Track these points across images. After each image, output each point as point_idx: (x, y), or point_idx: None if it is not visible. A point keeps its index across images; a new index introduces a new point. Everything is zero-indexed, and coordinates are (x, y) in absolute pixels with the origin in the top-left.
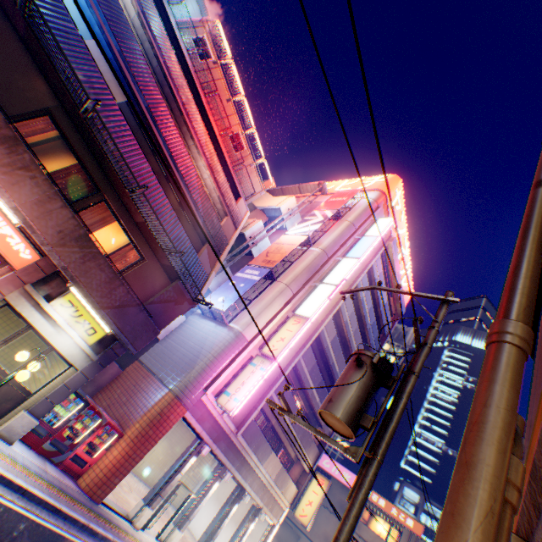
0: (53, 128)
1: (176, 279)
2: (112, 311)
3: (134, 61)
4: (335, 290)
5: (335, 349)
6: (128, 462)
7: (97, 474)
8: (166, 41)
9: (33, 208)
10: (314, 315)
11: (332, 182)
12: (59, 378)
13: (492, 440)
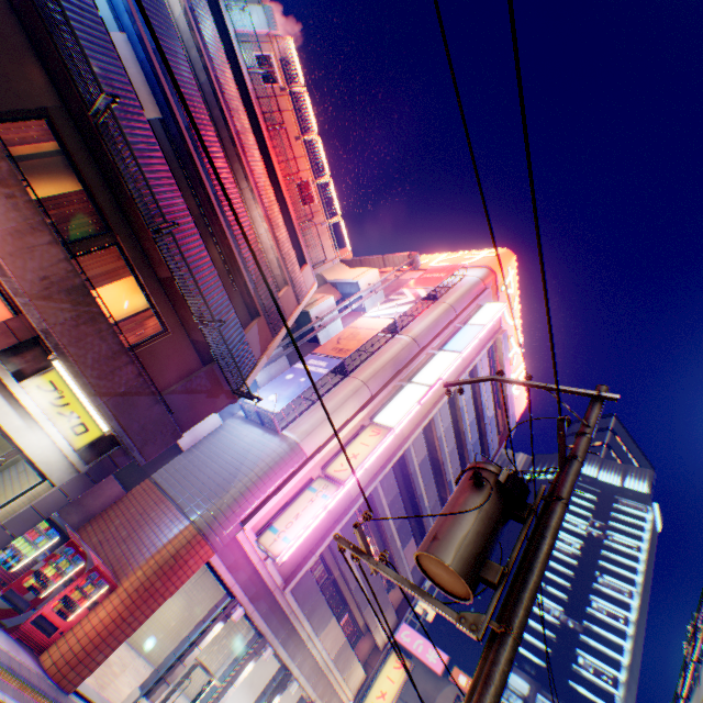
0: (51, 137)
1: (211, 361)
2: (113, 399)
3: (174, 65)
4: (429, 392)
5: (425, 474)
6: (120, 629)
7: (72, 647)
8: (220, 51)
9: (6, 240)
10: (399, 424)
11: (426, 256)
12: (25, 496)
13: None
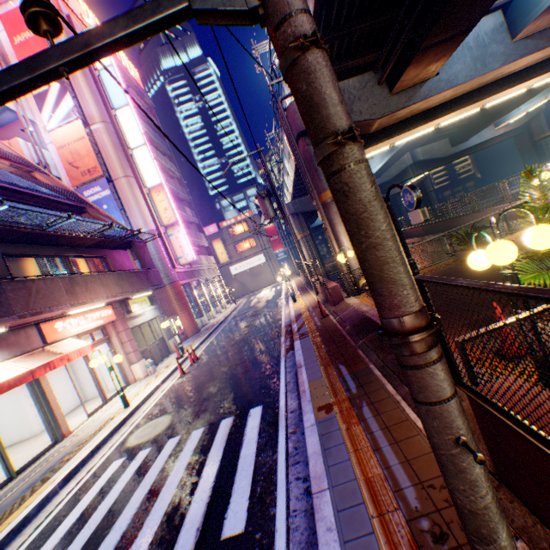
0: (9, 261)
1: (128, 245)
2: (150, 284)
3: None
4: (148, 148)
5: (166, 180)
6: (192, 315)
7: (191, 328)
8: None
9: (107, 291)
10: (161, 179)
11: None
12: (160, 324)
13: (321, 208)
